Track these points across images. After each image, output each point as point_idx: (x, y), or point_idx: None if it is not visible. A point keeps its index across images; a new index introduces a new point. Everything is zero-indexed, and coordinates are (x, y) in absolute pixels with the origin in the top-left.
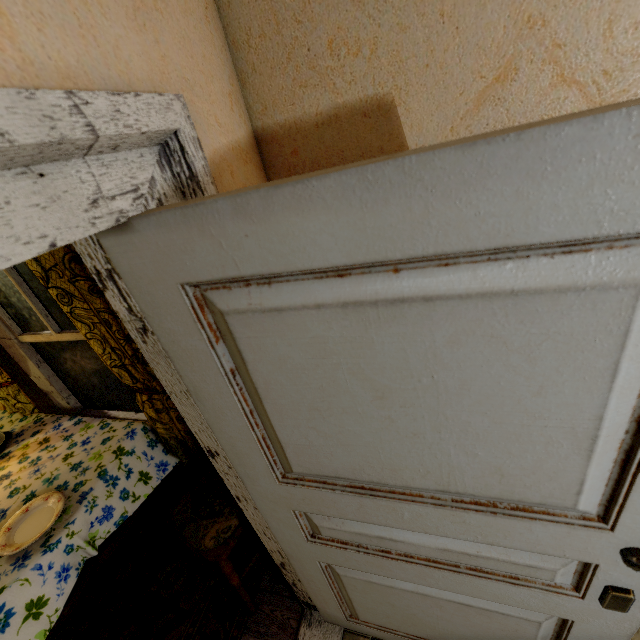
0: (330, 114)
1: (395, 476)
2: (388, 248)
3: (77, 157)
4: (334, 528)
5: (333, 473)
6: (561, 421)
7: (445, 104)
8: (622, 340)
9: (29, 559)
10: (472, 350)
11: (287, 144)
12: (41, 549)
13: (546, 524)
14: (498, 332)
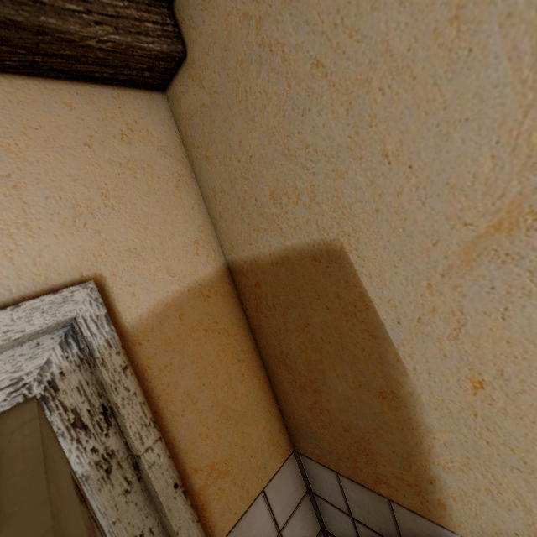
0: (282, 255)
1: None
2: None
3: None
4: None
5: None
6: None
7: (412, 255)
8: None
9: None
10: None
11: (251, 276)
12: None
13: None
14: None
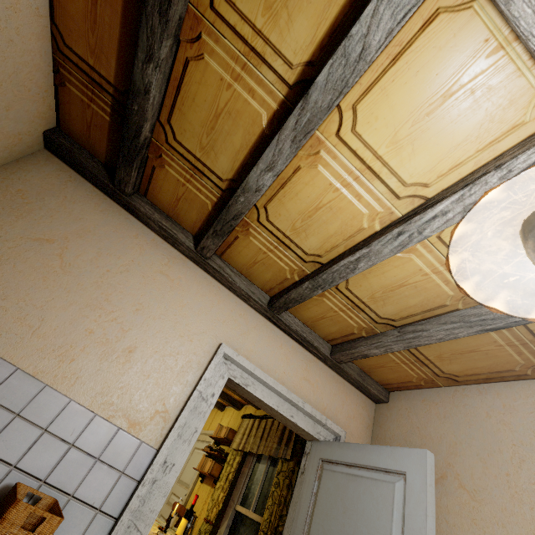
0: None
1: None
2: (358, 460)
3: (321, 426)
4: None
5: None
6: (383, 534)
7: None
8: (393, 500)
9: None
10: (367, 496)
11: None
12: None
13: None
14: (372, 491)
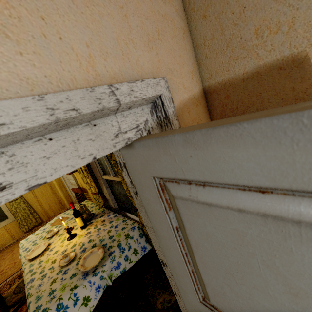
0: (253, 72)
1: None
2: None
3: (112, 114)
4: None
5: None
6: None
7: None
8: None
9: (88, 276)
10: None
11: (222, 93)
12: (92, 273)
13: None
14: None
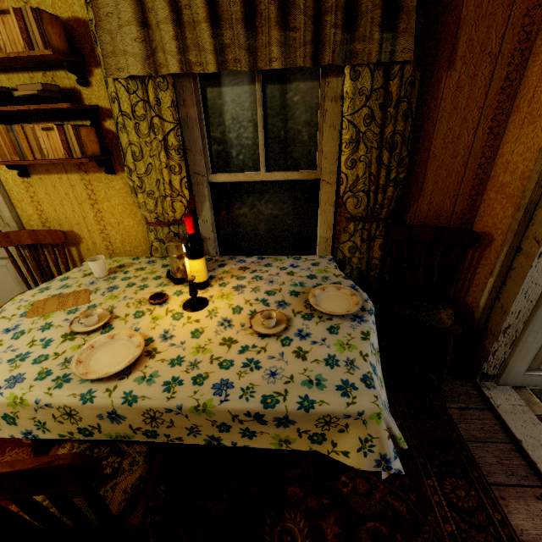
0: None
1: None
2: None
3: None
4: None
5: None
6: None
7: None
8: None
9: (364, 317)
10: None
11: None
12: (366, 312)
13: None
14: None
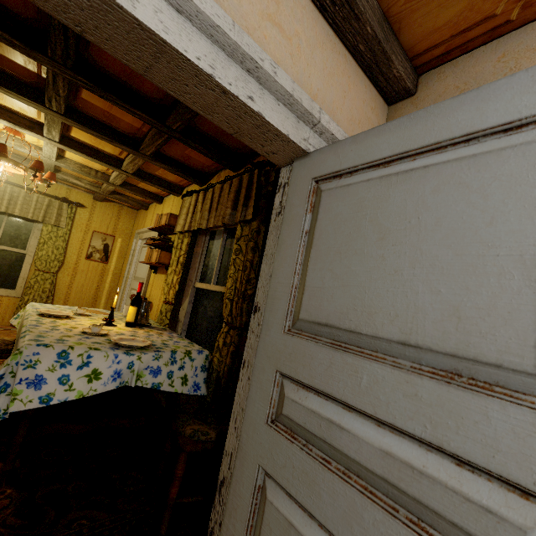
0: None
1: (369, 321)
2: (412, 144)
3: (309, 127)
4: (296, 400)
5: (325, 319)
6: (510, 249)
7: None
8: None
9: (117, 349)
10: (446, 195)
11: None
12: (125, 350)
13: (505, 404)
14: (463, 180)
